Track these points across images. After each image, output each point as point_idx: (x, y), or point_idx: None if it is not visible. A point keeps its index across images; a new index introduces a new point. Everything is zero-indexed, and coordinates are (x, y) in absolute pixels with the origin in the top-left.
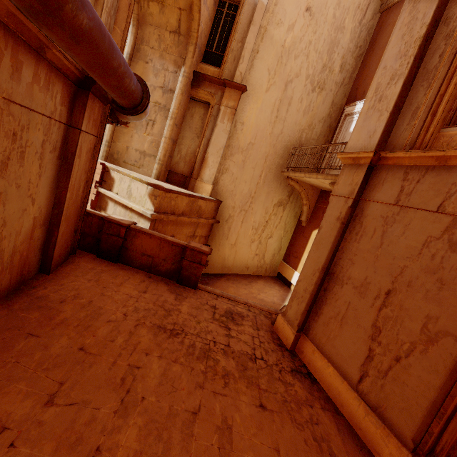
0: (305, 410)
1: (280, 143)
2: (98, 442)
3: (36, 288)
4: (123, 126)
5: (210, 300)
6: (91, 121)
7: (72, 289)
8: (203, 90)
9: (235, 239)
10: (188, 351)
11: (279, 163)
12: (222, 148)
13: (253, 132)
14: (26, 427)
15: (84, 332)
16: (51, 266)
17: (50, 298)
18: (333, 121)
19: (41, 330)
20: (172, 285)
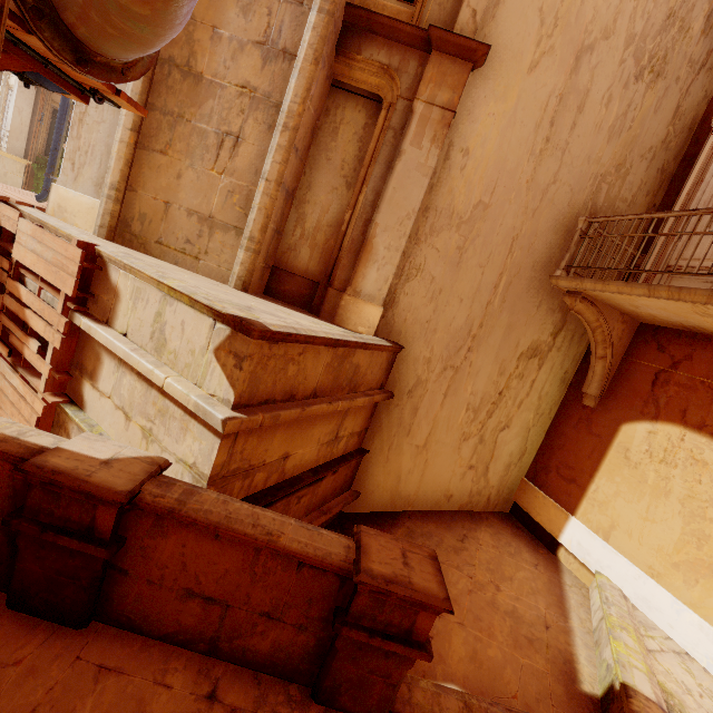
0: None
1: (549, 208)
2: None
3: None
4: (126, 106)
5: None
6: None
7: None
8: (369, 59)
9: (427, 434)
10: None
11: (541, 255)
12: (413, 213)
13: (490, 176)
14: None
15: None
16: None
17: None
18: (672, 158)
19: None
20: None
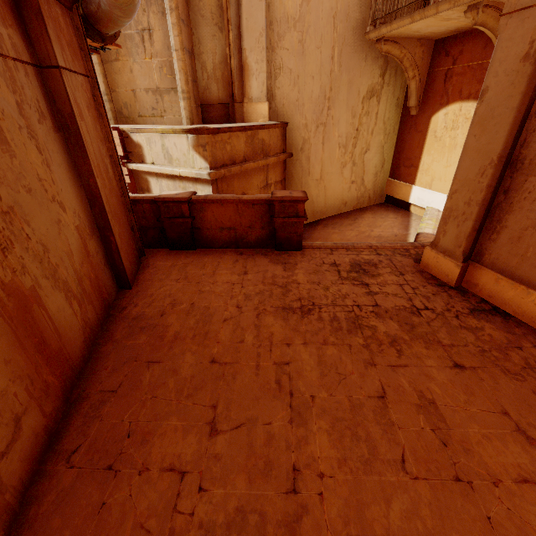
0: (515, 355)
1: None
2: (291, 461)
3: (127, 309)
4: (113, 48)
5: (325, 257)
6: (64, 46)
7: (165, 297)
8: None
9: (320, 171)
10: (333, 327)
11: (357, 20)
12: (263, 31)
13: None
14: (204, 465)
15: (205, 341)
16: (128, 279)
17: (147, 314)
18: None
19: (159, 353)
20: (271, 254)
